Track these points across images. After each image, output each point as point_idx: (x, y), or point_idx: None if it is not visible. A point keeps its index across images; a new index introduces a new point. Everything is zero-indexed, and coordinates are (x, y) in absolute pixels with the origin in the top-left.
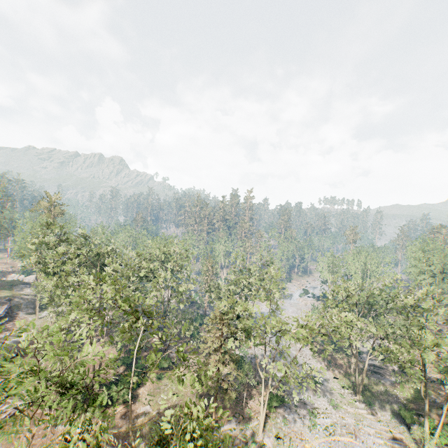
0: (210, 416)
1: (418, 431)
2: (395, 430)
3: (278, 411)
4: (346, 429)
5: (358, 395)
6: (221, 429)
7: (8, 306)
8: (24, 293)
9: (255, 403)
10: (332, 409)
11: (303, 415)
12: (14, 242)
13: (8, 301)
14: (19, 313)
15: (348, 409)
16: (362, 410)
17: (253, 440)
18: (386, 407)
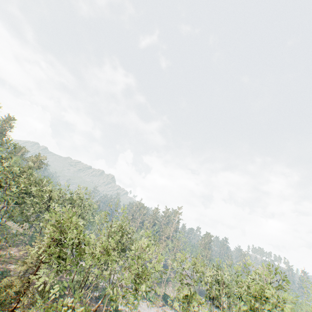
0: None
1: None
2: None
3: None
4: None
5: None
6: None
7: None
8: None
9: None
10: None
11: None
12: None
13: None
14: None
15: None
16: None
17: None
18: None
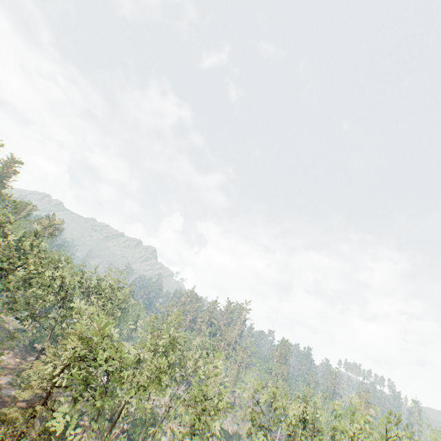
0: None
1: None
2: None
3: None
4: None
5: None
6: None
7: None
8: None
9: None
10: None
11: None
12: None
13: None
14: None
15: None
16: None
17: None
18: None
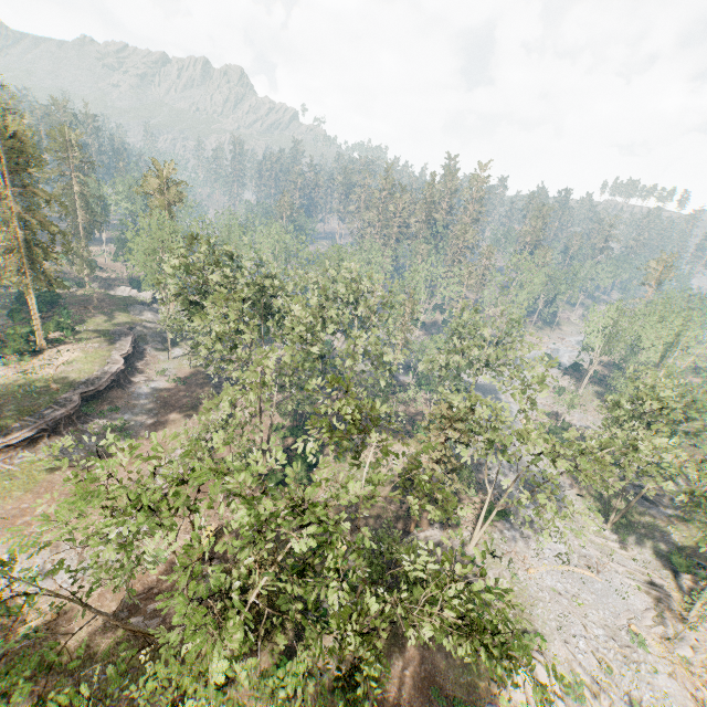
0: (406, 517)
1: (689, 582)
2: (654, 575)
3: (495, 525)
4: (585, 561)
5: (610, 524)
6: (423, 535)
7: (132, 339)
8: (144, 319)
9: (465, 510)
10: (569, 534)
11: (528, 535)
12: (128, 251)
13: (129, 330)
14: (147, 348)
15: (593, 538)
16: (612, 543)
17: (463, 554)
18: (646, 544)
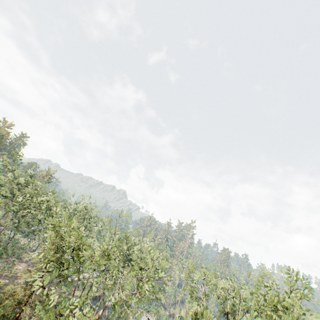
0: None
1: None
2: None
3: None
4: None
5: None
6: None
7: None
8: None
9: None
10: None
11: None
12: None
13: None
14: None
15: None
16: None
17: None
18: None
